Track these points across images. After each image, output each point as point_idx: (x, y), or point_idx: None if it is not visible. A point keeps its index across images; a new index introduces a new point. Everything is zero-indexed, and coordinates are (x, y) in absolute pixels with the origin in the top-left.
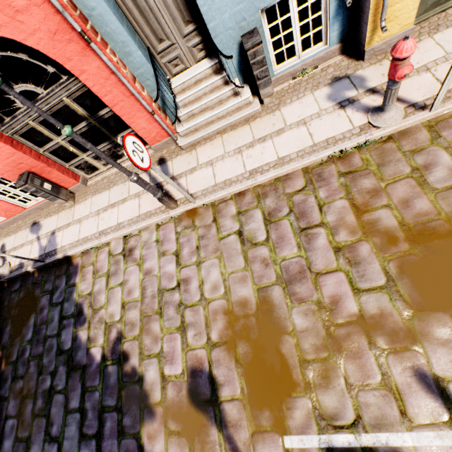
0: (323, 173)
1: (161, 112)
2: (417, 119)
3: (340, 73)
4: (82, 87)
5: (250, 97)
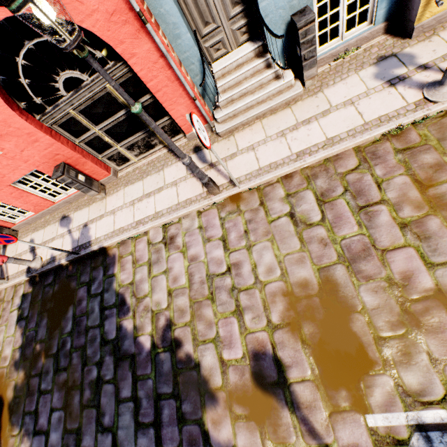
0: (377, 151)
1: (201, 98)
2: None
3: (386, 52)
4: (126, 73)
5: (292, 79)
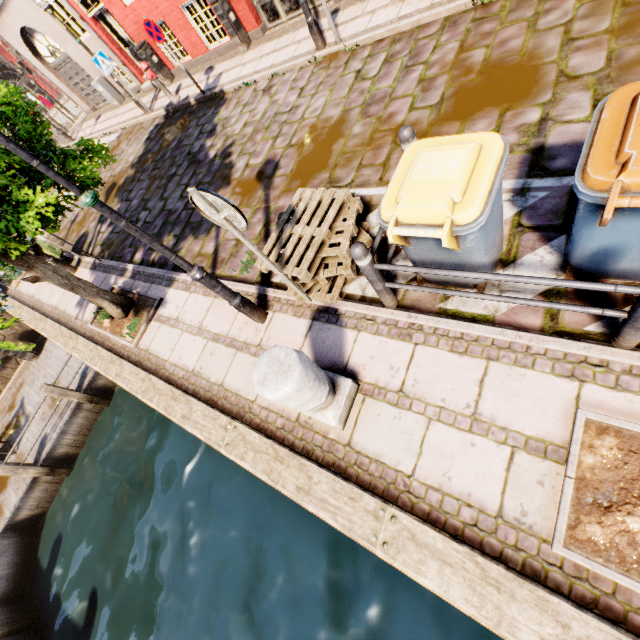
0: (459, 20)
1: None
2: None
3: None
4: None
5: None
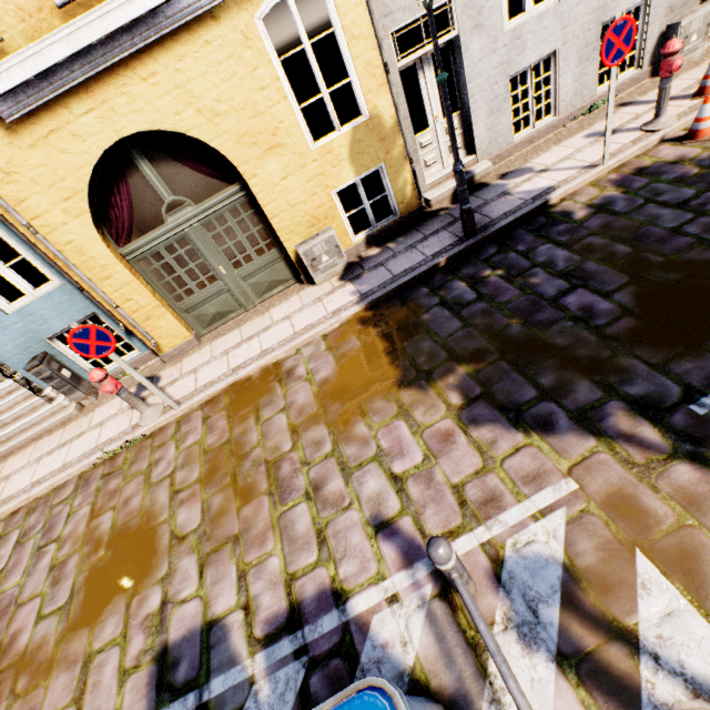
0: (91, 477)
1: None
2: (167, 416)
3: (151, 373)
4: None
5: (64, 401)
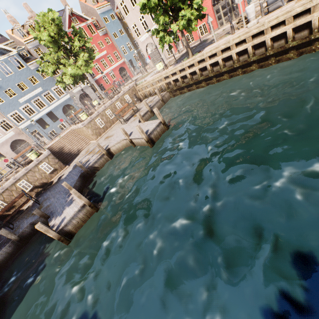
0: None
1: (246, 2)
2: None
3: None
4: None
5: None
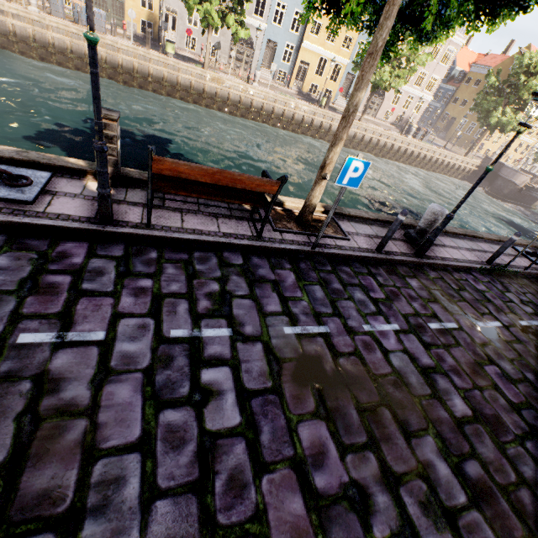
0: None
1: None
2: None
3: None
4: None
5: None
